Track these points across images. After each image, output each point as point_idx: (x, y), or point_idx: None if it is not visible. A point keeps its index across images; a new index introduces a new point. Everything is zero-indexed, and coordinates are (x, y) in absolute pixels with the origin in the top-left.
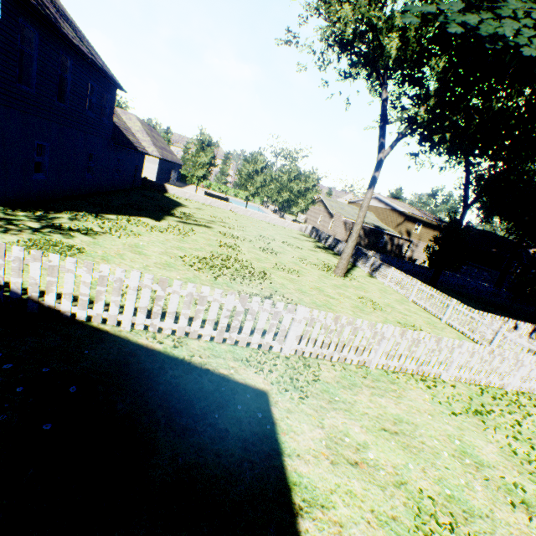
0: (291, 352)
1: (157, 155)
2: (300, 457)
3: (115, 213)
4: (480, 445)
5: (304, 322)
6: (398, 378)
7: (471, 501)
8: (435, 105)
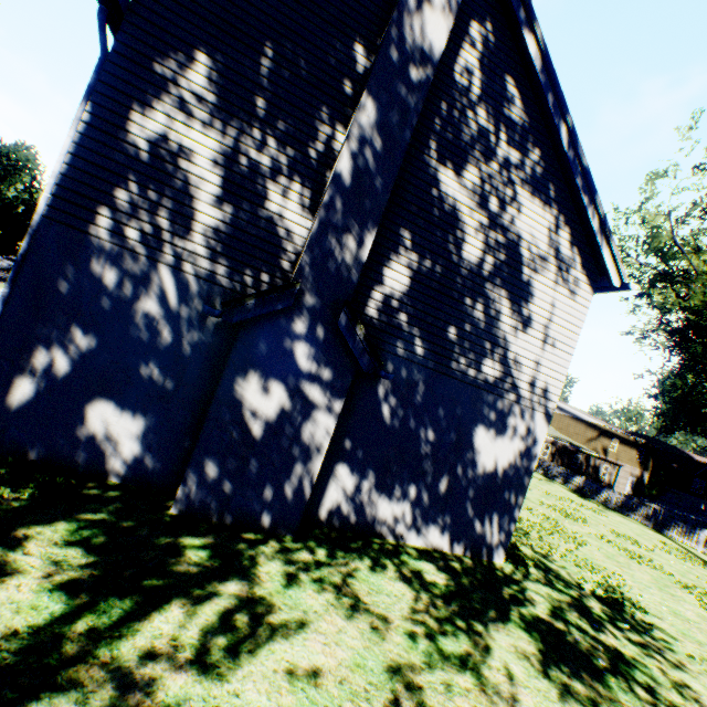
0: None
1: None
2: None
3: None
4: None
5: None
6: None
7: None
8: None
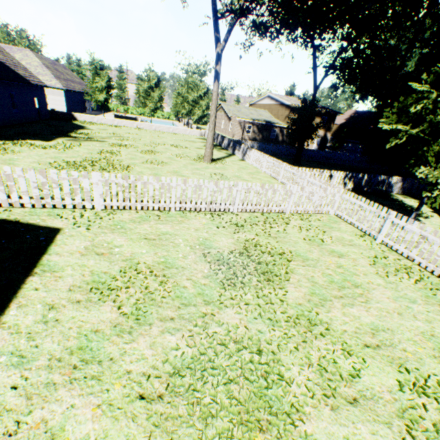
0: (101, 207)
1: (60, 87)
2: (58, 254)
3: (5, 140)
4: (221, 240)
5: (101, 183)
6: (190, 214)
7: (178, 263)
8: None
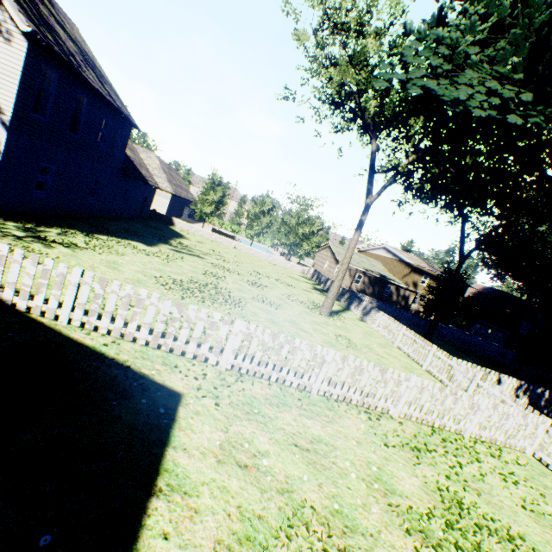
0: (227, 366)
1: (170, 191)
2: (186, 451)
3: (108, 235)
4: (402, 476)
5: (241, 335)
6: (338, 406)
7: (360, 519)
8: (418, 158)
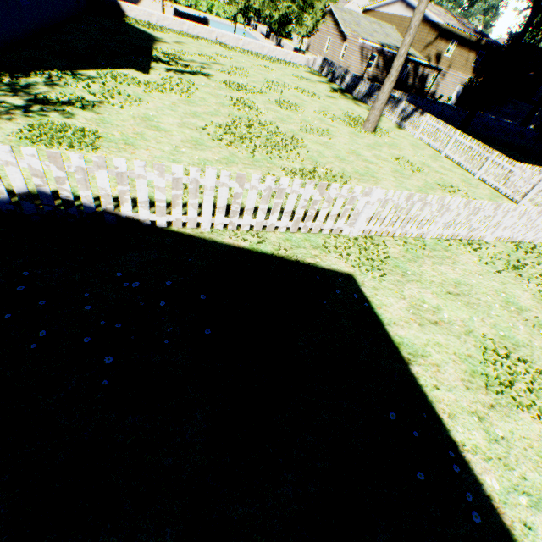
0: (358, 233)
1: None
2: (396, 325)
3: (91, 67)
4: (518, 294)
5: (377, 204)
6: (450, 245)
7: (516, 337)
8: None
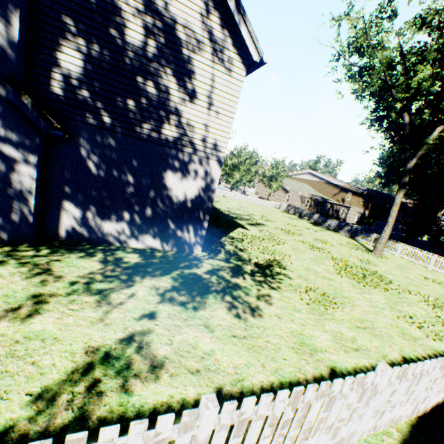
0: None
1: None
2: None
3: (226, 230)
4: None
5: None
6: None
7: None
8: None
